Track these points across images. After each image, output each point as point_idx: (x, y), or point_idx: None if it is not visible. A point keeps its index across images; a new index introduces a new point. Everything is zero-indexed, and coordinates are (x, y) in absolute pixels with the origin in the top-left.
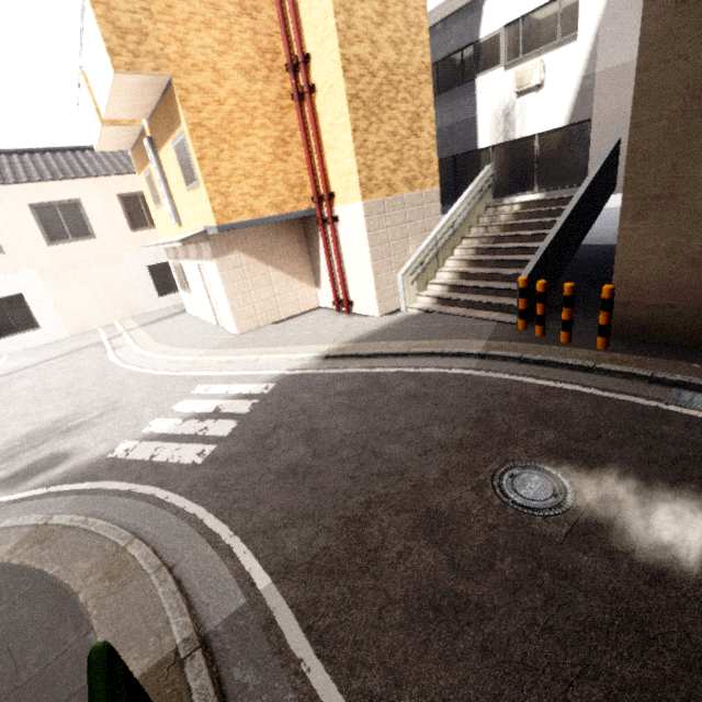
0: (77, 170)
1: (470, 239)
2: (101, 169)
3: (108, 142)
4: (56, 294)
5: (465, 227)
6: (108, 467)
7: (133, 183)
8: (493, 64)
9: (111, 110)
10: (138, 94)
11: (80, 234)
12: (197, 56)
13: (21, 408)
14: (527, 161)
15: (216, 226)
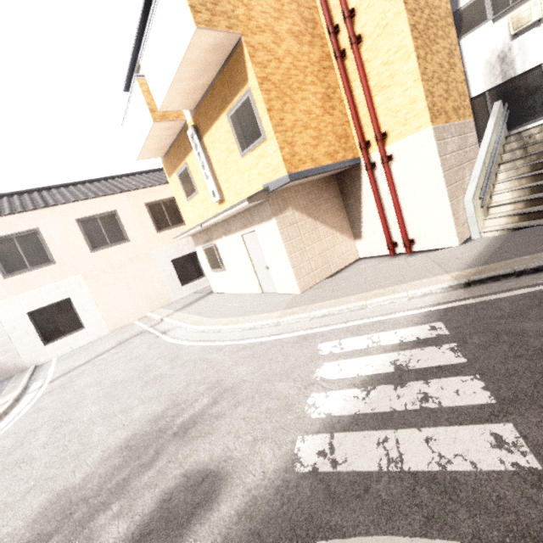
0: (112, 189)
1: (510, 162)
2: (131, 186)
3: (150, 146)
4: (98, 294)
5: (497, 155)
6: (323, 496)
7: (156, 193)
8: (478, 22)
9: (170, 95)
10: (201, 68)
11: (117, 239)
12: (259, 19)
13: (96, 408)
14: (534, 91)
15: (287, 174)
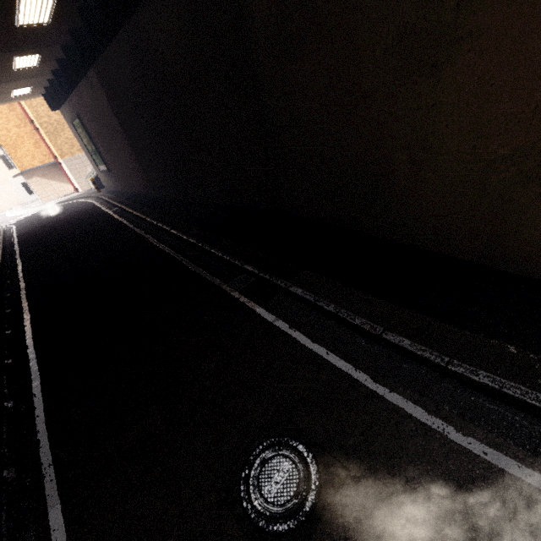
0: None
1: None
2: None
3: None
4: None
5: None
6: None
7: None
8: None
9: None
10: None
11: None
12: (0, 127)
13: None
14: None
15: (21, 172)
